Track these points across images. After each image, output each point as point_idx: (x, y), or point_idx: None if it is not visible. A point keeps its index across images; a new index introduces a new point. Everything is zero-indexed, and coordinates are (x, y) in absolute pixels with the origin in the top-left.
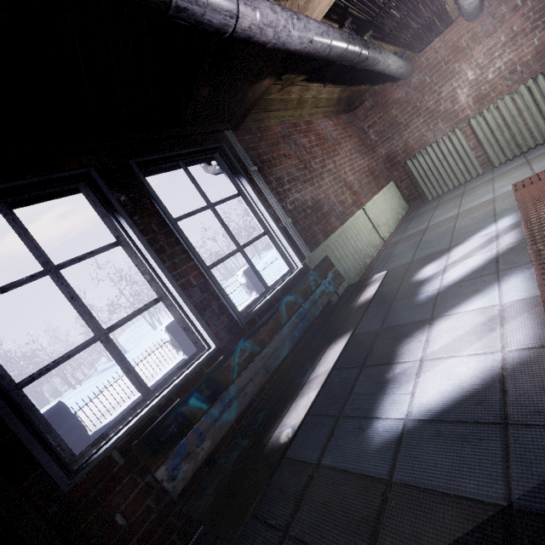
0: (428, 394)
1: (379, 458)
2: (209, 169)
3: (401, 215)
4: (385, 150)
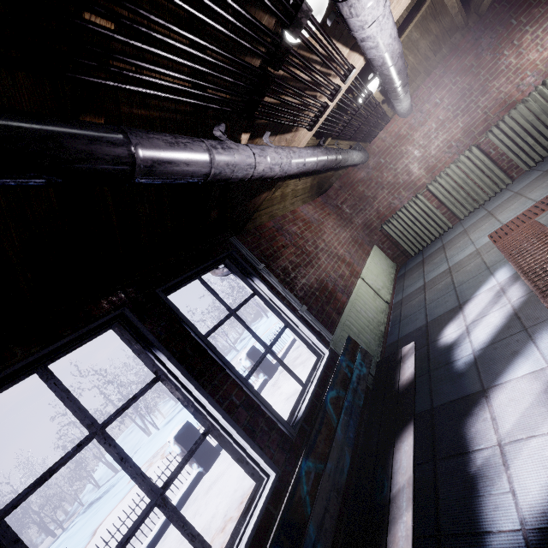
0: (532, 491)
1: None
2: (216, 272)
3: (393, 274)
4: (361, 219)
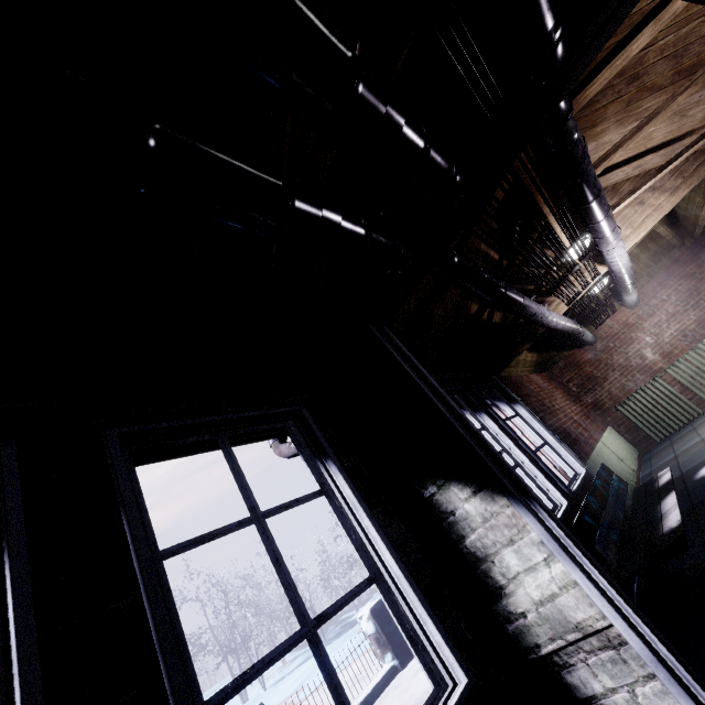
0: None
1: None
2: None
3: (636, 455)
4: (590, 399)
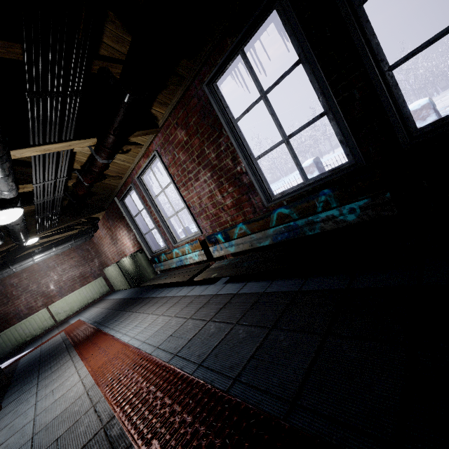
0: None
1: None
2: None
3: (93, 299)
4: (99, 260)
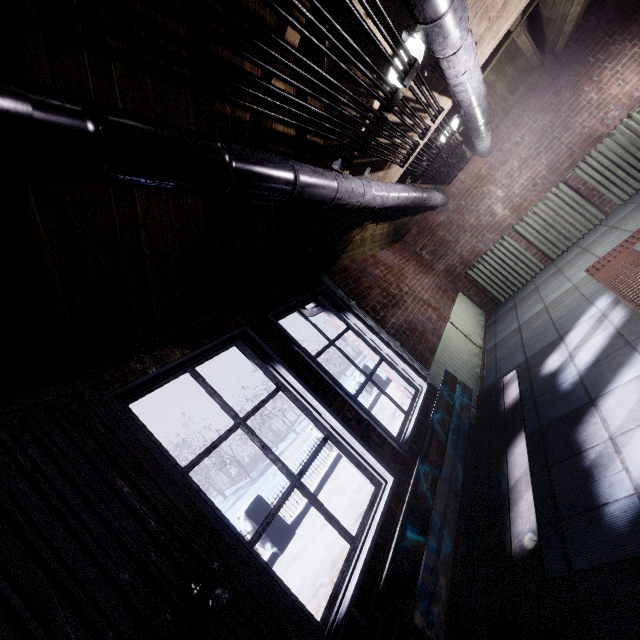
0: None
1: (637, 537)
2: (305, 312)
3: (483, 322)
4: (442, 266)
